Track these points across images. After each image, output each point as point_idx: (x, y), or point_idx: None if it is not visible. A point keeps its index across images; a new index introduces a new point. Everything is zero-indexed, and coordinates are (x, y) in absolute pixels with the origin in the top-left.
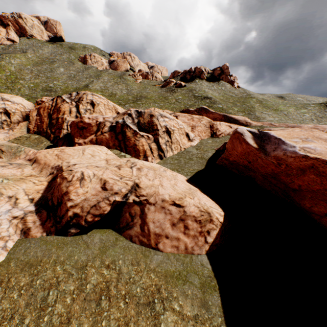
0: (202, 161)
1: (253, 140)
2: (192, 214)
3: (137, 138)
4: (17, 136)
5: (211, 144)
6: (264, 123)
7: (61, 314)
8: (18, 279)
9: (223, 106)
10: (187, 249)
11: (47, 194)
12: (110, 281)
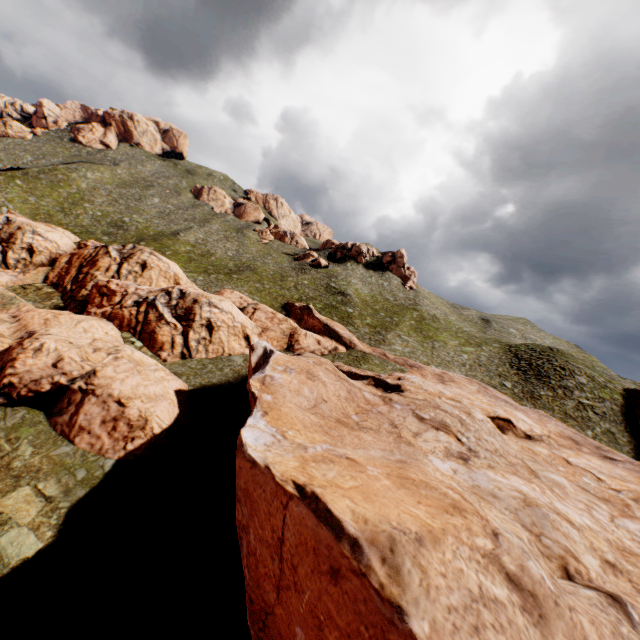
0: (232, 375)
1: (257, 359)
2: (130, 417)
3: (160, 324)
4: (27, 282)
5: None
6: (377, 350)
7: None
8: None
9: (355, 312)
10: (101, 450)
11: None
12: (1, 451)
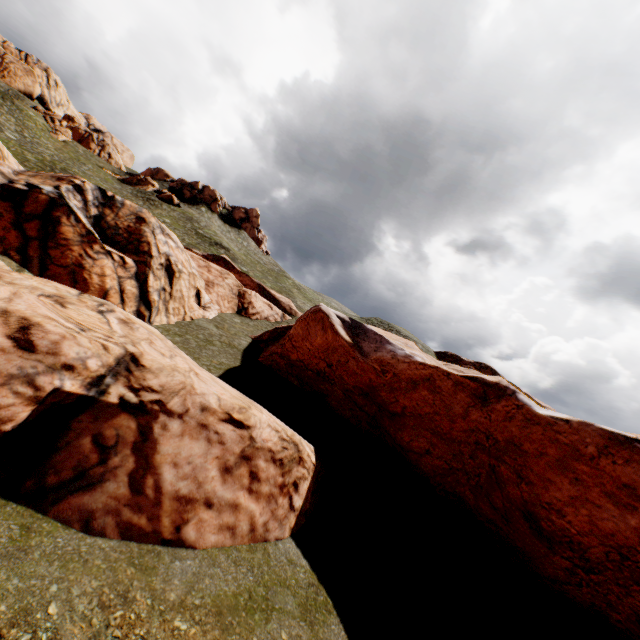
0: (233, 351)
1: (344, 330)
2: (268, 446)
3: (91, 251)
4: None
5: (242, 327)
6: None
7: None
8: None
9: (249, 271)
10: (255, 531)
11: None
12: None
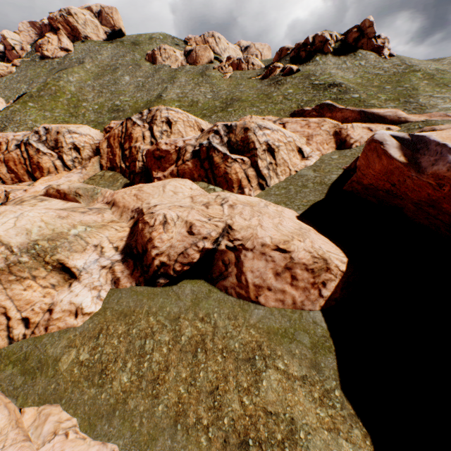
0: (321, 187)
1: (399, 151)
2: (302, 262)
3: (228, 164)
4: (90, 175)
5: (337, 161)
6: (433, 115)
7: (159, 362)
8: (116, 327)
9: (361, 95)
10: (295, 304)
11: (131, 242)
12: (205, 334)
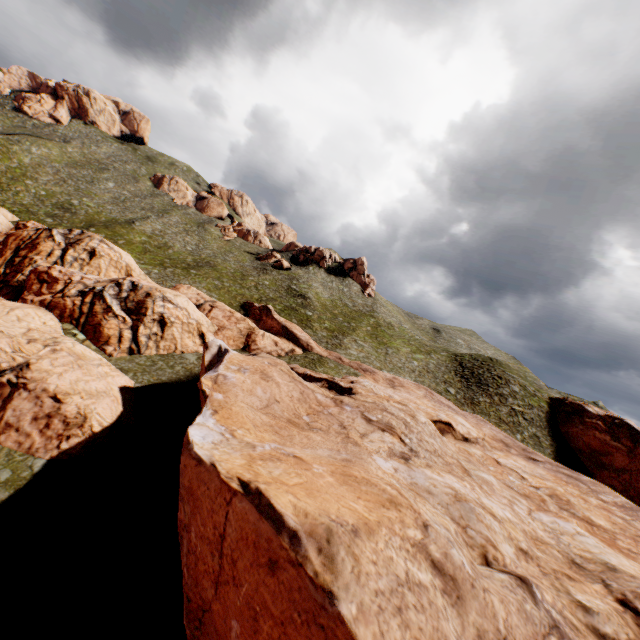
0: (184, 373)
1: (211, 358)
2: (66, 414)
3: (107, 316)
4: None
5: None
6: (333, 354)
7: None
8: None
9: (314, 315)
10: (31, 449)
11: None
12: None
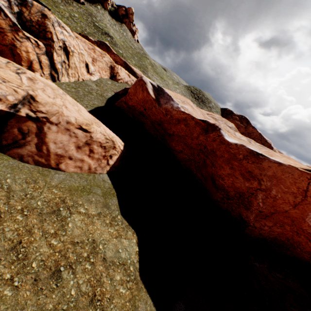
0: (102, 98)
1: (153, 92)
2: (99, 141)
3: (18, 36)
4: None
5: (111, 86)
6: None
7: None
8: None
9: (123, 53)
10: (90, 169)
11: None
12: None
